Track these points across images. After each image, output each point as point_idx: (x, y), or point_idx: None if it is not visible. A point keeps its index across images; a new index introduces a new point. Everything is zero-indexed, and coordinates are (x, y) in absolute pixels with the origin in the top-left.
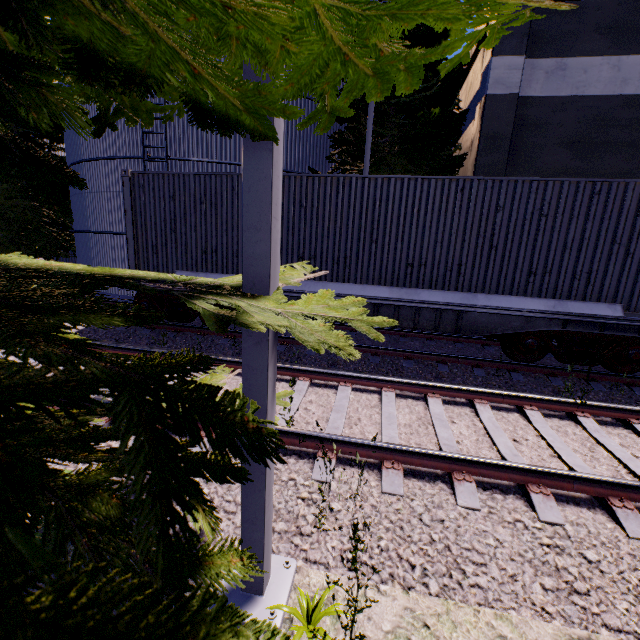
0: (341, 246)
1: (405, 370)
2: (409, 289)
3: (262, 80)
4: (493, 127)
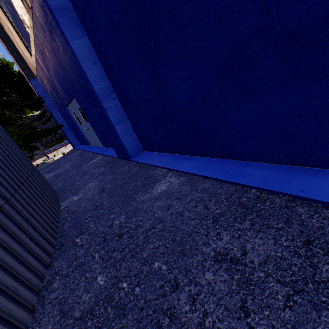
0: None
1: None
2: None
3: None
4: None
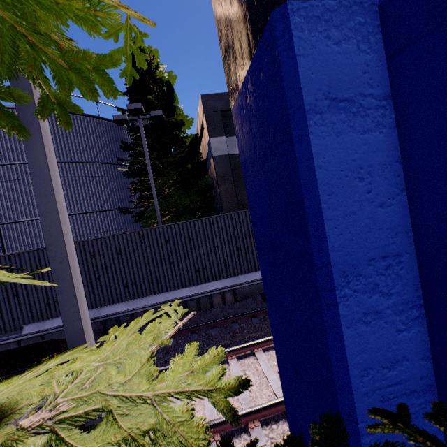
0: (152, 271)
1: (214, 337)
2: (201, 285)
3: (73, 318)
4: (222, 171)
